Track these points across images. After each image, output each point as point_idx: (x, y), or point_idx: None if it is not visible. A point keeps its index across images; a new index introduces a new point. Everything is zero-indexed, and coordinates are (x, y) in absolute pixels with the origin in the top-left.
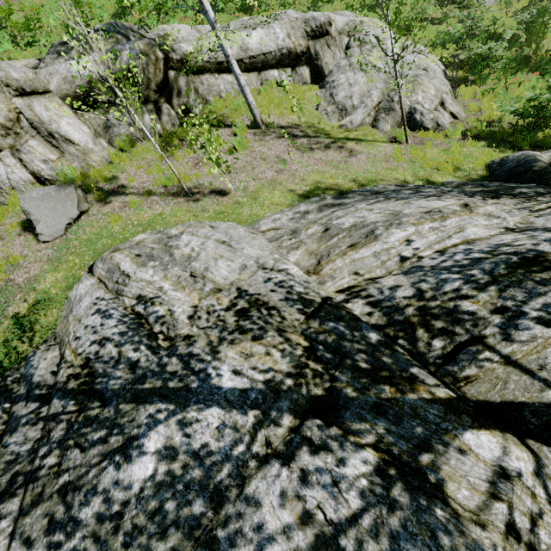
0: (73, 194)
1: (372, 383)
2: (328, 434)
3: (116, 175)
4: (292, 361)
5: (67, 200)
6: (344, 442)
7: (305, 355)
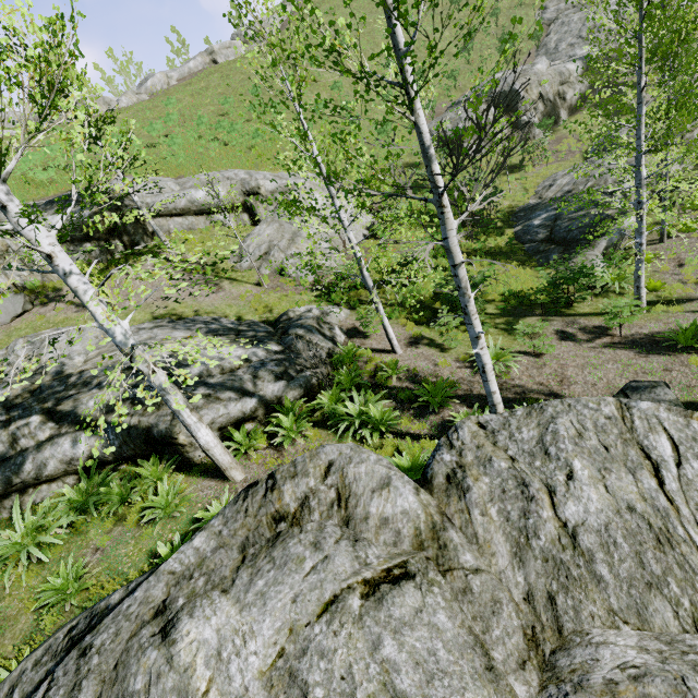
0: (22, 299)
1: (35, 402)
2: (2, 412)
3: (63, 287)
4: (21, 392)
5: (17, 303)
6: (4, 415)
7: (29, 391)
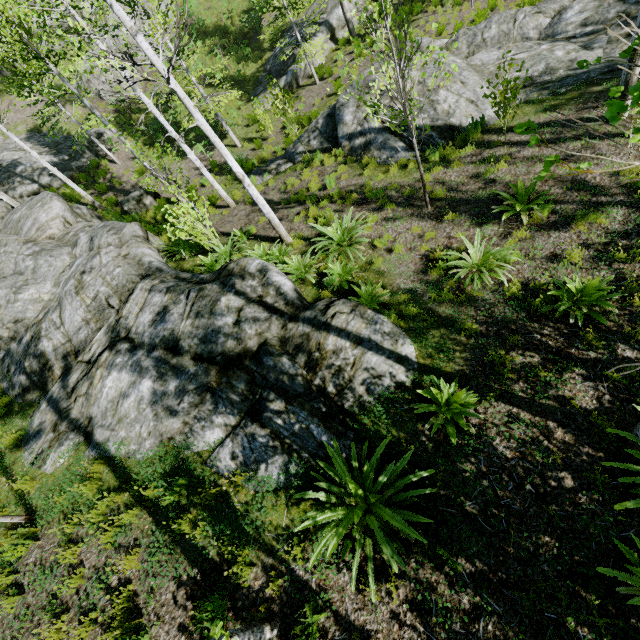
0: None
1: None
2: None
3: None
4: None
5: None
6: None
7: None
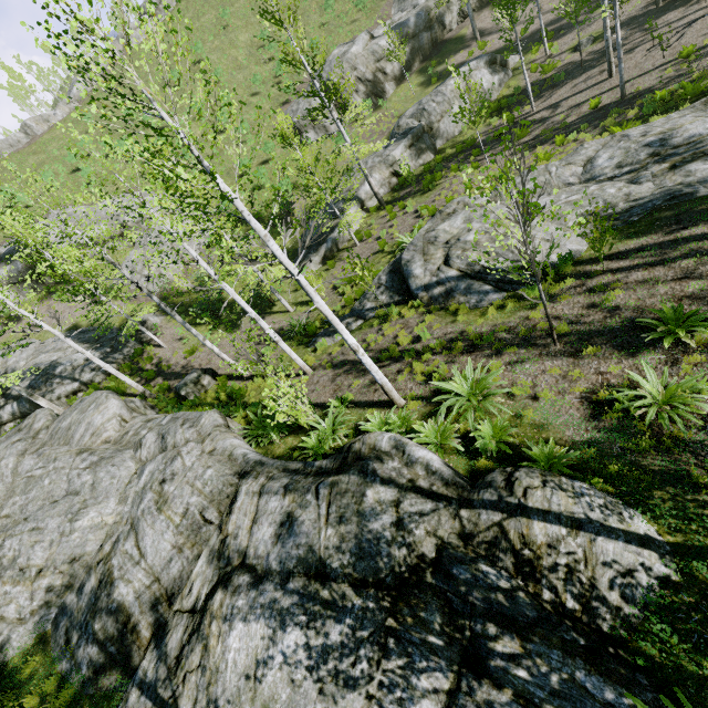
0: None
1: None
2: None
3: None
4: None
5: None
6: None
7: None
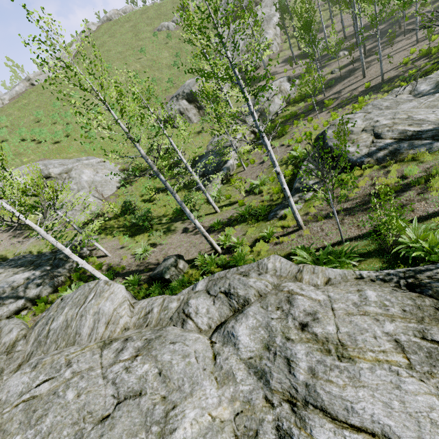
0: None
1: None
2: None
3: None
4: None
5: None
6: None
7: None
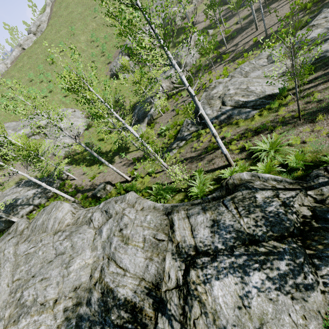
0: None
1: None
2: None
3: None
4: None
5: None
6: None
7: None
